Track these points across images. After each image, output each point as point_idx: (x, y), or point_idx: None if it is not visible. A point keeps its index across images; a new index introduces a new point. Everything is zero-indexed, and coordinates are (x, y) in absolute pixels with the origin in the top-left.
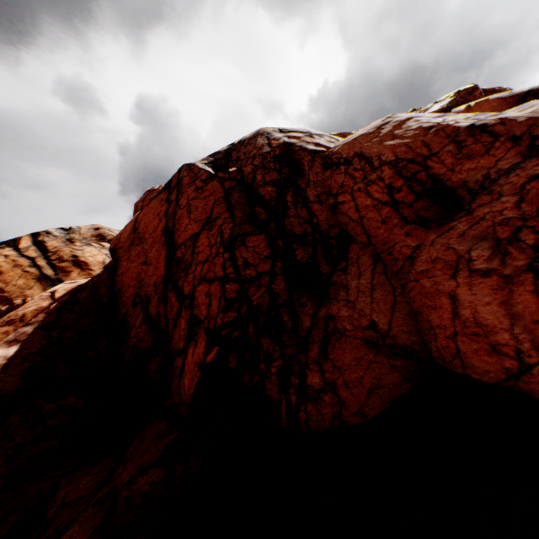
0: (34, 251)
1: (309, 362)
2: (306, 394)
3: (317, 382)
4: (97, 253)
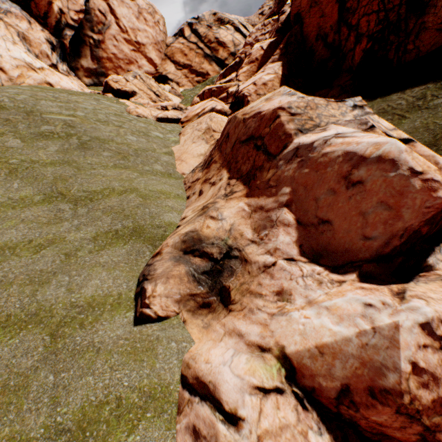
0: (194, 38)
1: (408, 42)
2: (405, 52)
3: (410, 48)
4: (226, 35)
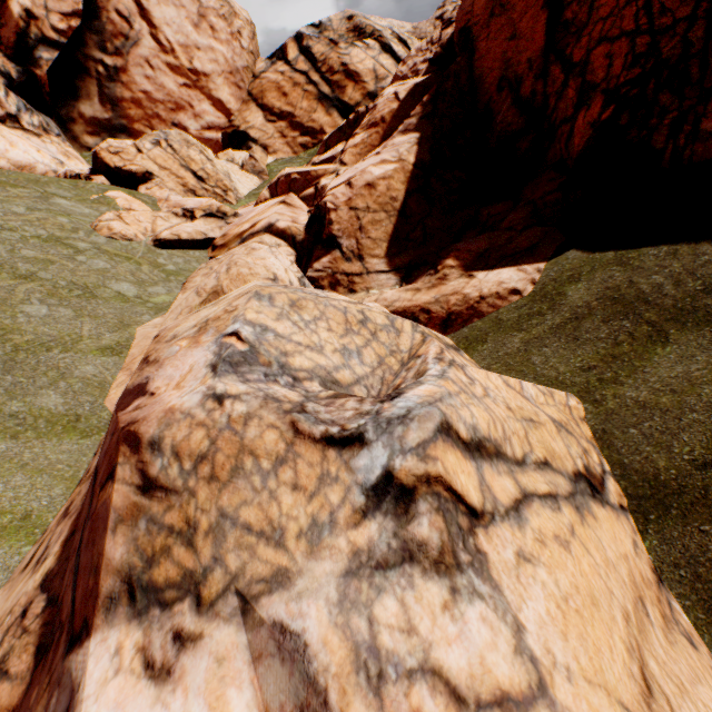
0: (303, 63)
1: (706, 113)
2: (696, 137)
3: (710, 128)
4: (364, 58)
